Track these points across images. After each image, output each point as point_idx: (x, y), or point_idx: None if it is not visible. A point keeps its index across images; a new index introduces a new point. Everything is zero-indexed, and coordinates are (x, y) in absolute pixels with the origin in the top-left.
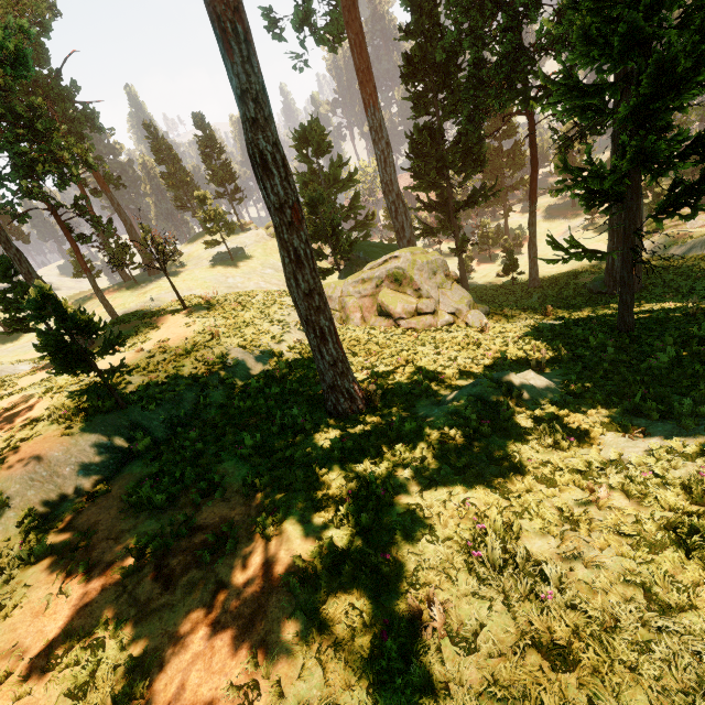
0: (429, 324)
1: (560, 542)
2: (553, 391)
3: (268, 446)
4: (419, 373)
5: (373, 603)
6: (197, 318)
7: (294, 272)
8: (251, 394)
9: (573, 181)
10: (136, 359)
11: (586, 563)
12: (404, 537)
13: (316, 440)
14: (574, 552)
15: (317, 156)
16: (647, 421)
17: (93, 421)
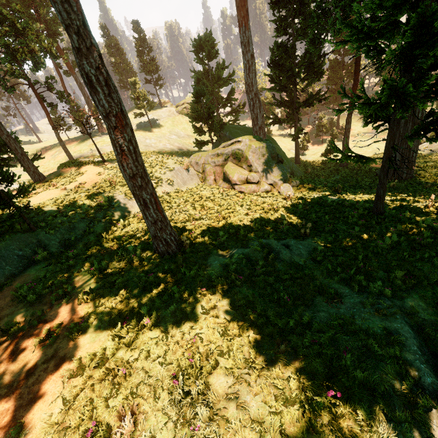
0: (253, 190)
1: (235, 382)
2: (302, 256)
3: (107, 270)
4: (225, 229)
5: (105, 402)
6: (107, 170)
7: (121, 161)
8: (119, 229)
9: (352, 104)
10: (59, 195)
11: (237, 405)
12: (146, 357)
13: (137, 270)
14: (232, 396)
15: (208, 60)
16: (349, 291)
17: (13, 237)
